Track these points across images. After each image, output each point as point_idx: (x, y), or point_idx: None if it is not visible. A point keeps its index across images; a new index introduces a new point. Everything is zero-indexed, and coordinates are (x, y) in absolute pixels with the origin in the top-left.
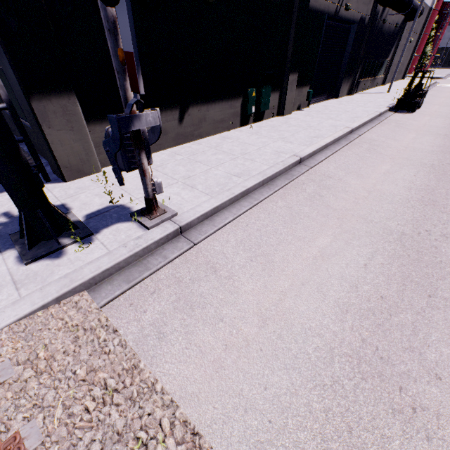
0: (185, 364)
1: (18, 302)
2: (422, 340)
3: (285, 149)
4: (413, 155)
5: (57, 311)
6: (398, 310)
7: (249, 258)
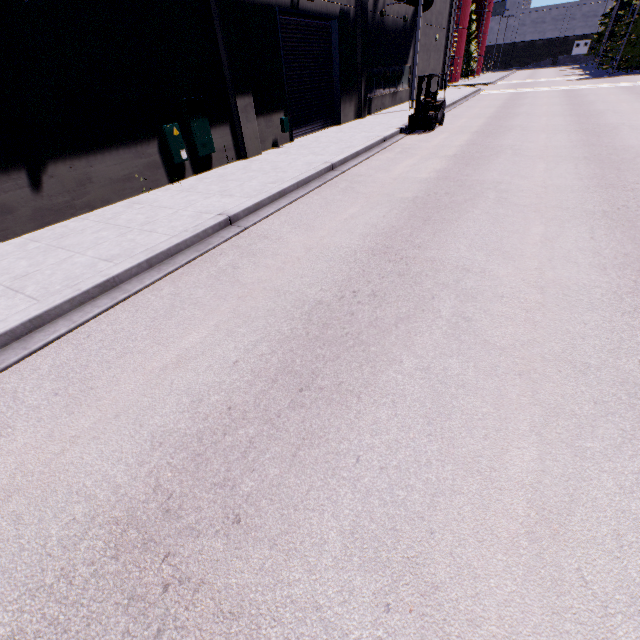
0: None
1: None
2: (249, 464)
3: (216, 207)
4: (398, 188)
5: None
6: (242, 423)
7: (56, 391)
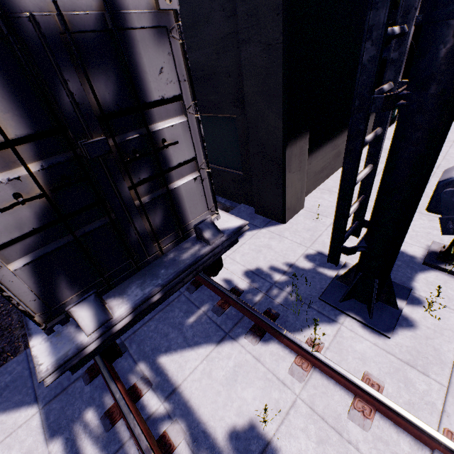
0: None
1: None
2: None
3: None
4: None
5: None
6: None
7: None
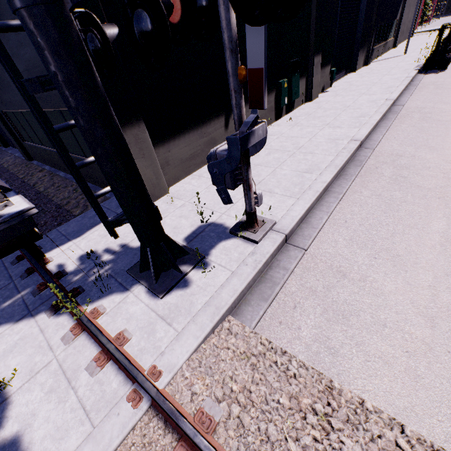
0: (377, 378)
1: (180, 338)
2: None
3: (338, 135)
4: None
5: (218, 340)
6: None
7: (371, 256)
